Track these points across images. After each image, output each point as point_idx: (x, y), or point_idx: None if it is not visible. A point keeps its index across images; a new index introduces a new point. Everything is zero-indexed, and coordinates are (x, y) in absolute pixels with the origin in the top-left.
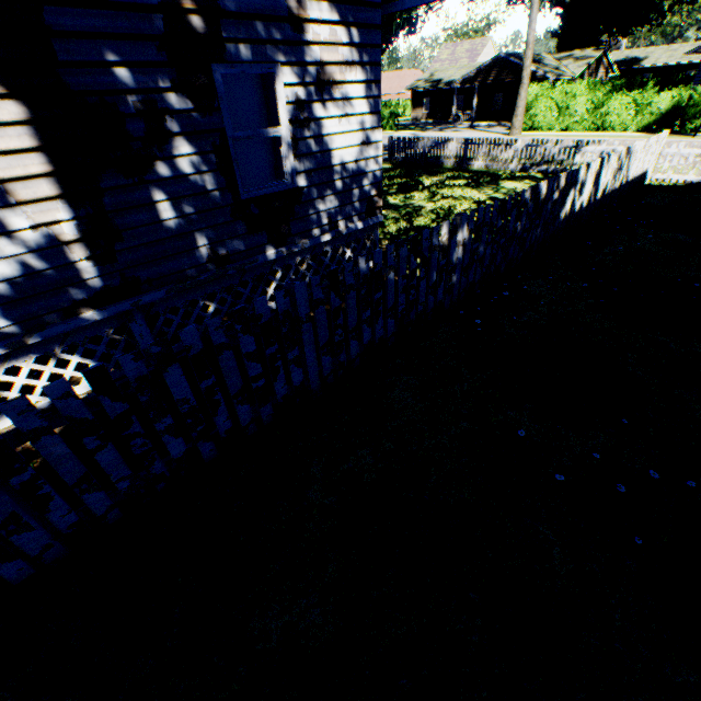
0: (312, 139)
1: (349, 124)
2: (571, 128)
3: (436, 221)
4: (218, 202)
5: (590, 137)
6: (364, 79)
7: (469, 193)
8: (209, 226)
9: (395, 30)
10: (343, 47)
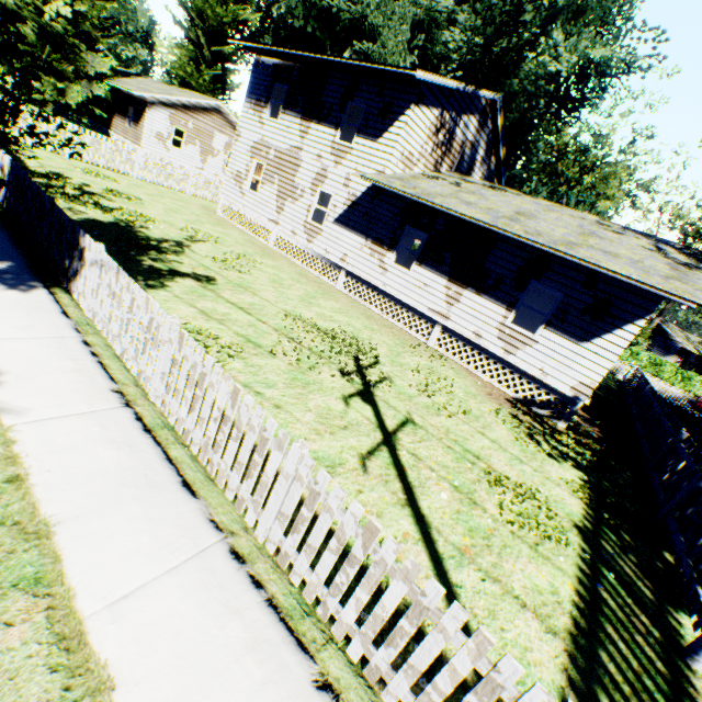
0: None
1: None
2: None
3: None
4: None
5: None
6: None
7: None
8: None
9: None
10: None
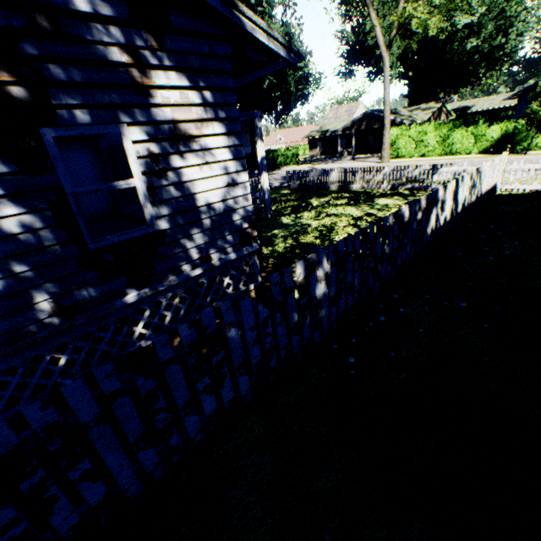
0: (172, 186)
1: (212, 170)
2: (427, 155)
3: (319, 238)
4: (60, 255)
5: (443, 160)
6: (223, 132)
7: (349, 210)
8: (50, 280)
9: (293, 102)
10: (197, 107)
